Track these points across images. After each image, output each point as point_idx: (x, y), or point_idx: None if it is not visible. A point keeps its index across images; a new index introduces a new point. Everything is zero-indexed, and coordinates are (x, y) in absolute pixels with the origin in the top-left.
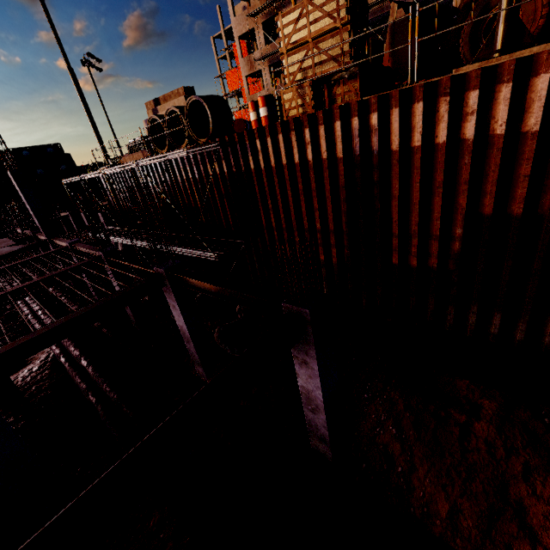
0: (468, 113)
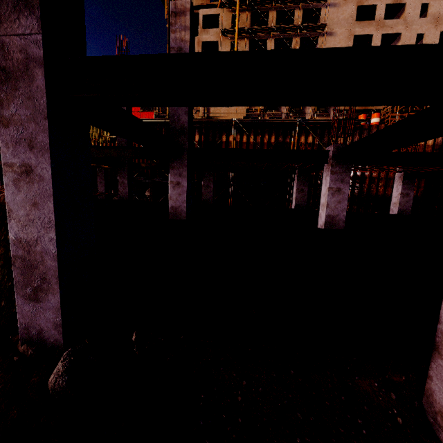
0: None
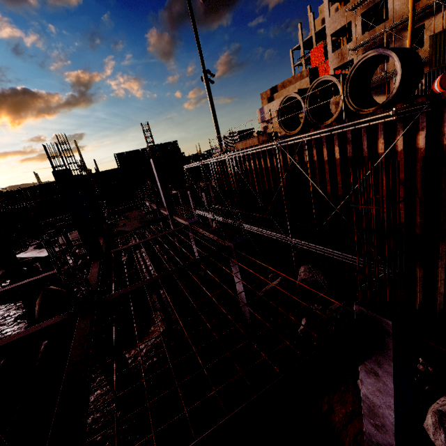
0: None
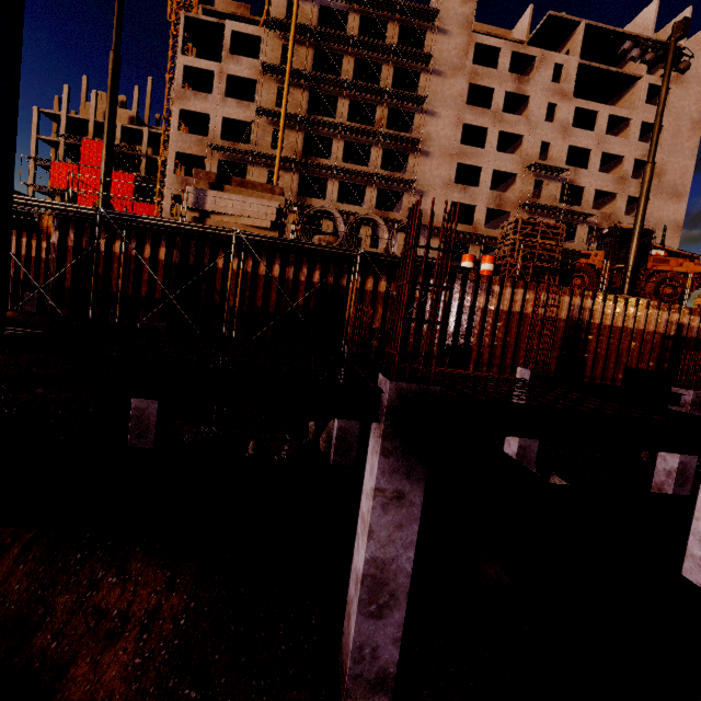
0: (631, 316)
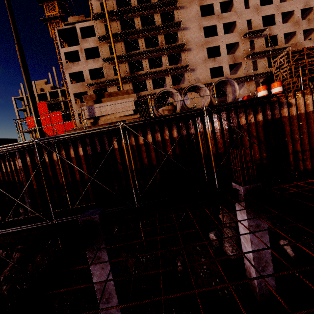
0: None
